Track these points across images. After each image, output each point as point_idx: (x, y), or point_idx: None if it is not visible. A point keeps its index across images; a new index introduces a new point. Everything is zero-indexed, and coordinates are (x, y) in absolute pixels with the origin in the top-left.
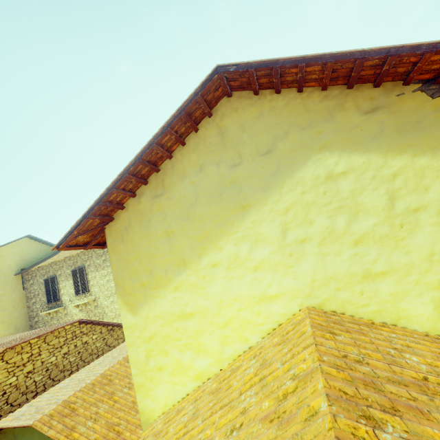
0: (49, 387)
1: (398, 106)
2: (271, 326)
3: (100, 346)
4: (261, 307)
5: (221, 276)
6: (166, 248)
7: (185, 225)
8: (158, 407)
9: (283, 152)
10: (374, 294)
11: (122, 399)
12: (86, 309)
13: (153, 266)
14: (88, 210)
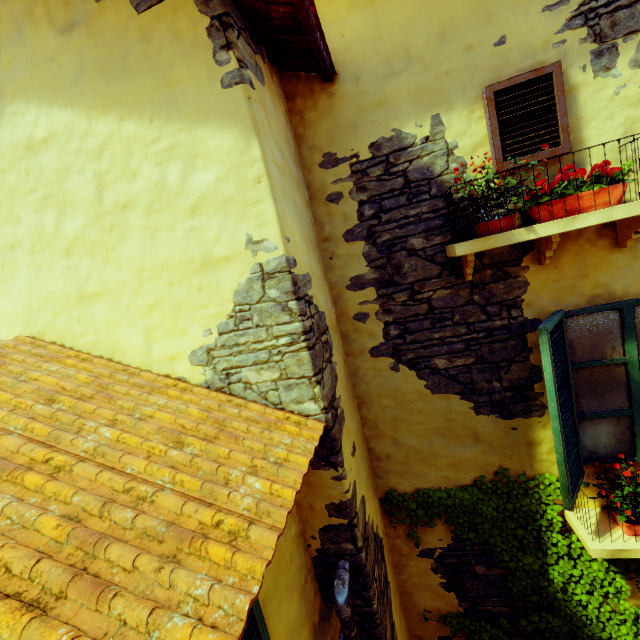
0: None
1: (99, 23)
2: None
3: None
4: None
5: None
6: None
7: None
8: None
9: None
10: (90, 321)
11: None
12: None
13: None
14: None
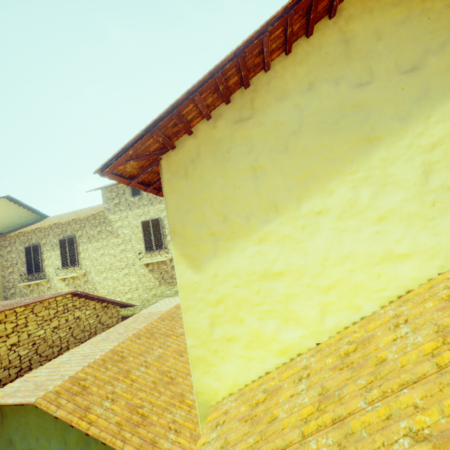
0: (36, 363)
1: None
2: (395, 293)
3: (93, 323)
4: (383, 268)
5: (329, 226)
6: (250, 188)
7: (282, 159)
8: (223, 386)
9: (436, 71)
10: None
11: (140, 378)
12: (74, 283)
13: (229, 210)
14: (154, 121)
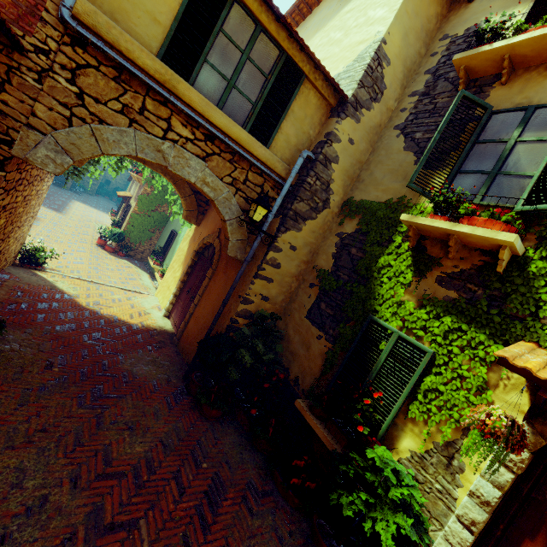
0: None
1: None
2: None
3: None
4: None
5: None
6: None
7: None
8: None
9: None
10: None
11: None
12: None
13: None
14: None
